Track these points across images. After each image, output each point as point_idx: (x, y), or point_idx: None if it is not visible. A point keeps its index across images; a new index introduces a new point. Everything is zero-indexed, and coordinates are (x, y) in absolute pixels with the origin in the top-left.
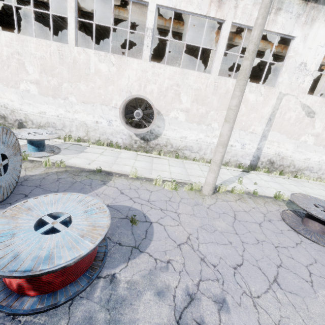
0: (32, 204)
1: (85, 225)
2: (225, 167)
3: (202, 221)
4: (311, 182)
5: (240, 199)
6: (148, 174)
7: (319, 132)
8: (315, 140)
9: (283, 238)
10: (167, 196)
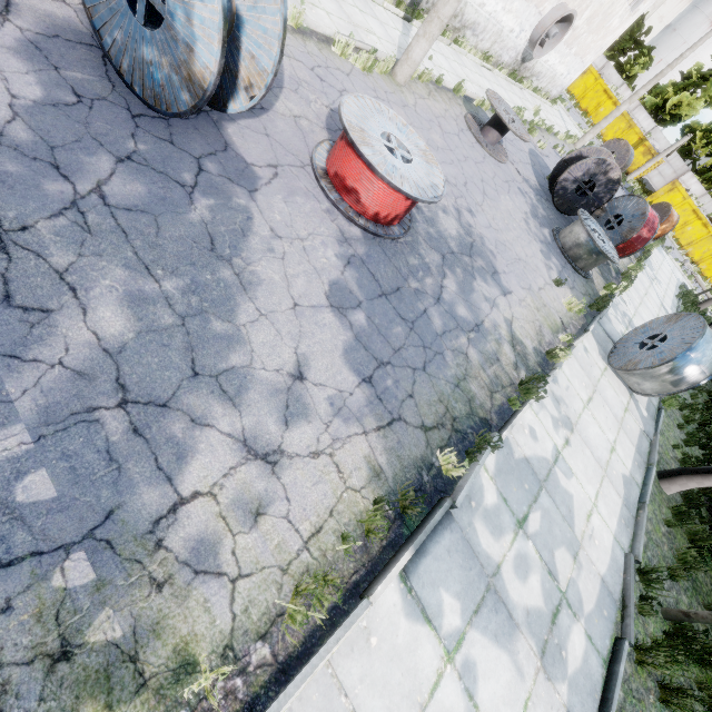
0: (354, 120)
1: (417, 150)
2: (382, 1)
3: (424, 135)
4: (468, 57)
5: (431, 95)
6: (315, 22)
7: None
8: None
9: (476, 153)
10: (370, 87)
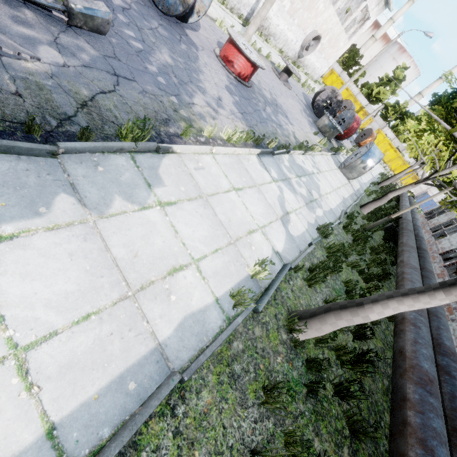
0: (232, 34)
1: (255, 53)
2: (232, 15)
3: None
4: (272, 49)
5: None
6: (208, 11)
7: (295, 0)
8: (289, 8)
9: (277, 81)
10: None
